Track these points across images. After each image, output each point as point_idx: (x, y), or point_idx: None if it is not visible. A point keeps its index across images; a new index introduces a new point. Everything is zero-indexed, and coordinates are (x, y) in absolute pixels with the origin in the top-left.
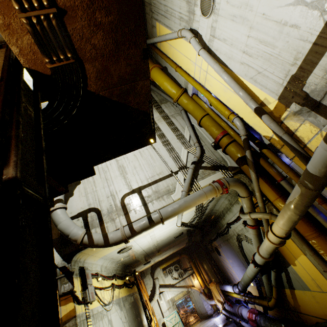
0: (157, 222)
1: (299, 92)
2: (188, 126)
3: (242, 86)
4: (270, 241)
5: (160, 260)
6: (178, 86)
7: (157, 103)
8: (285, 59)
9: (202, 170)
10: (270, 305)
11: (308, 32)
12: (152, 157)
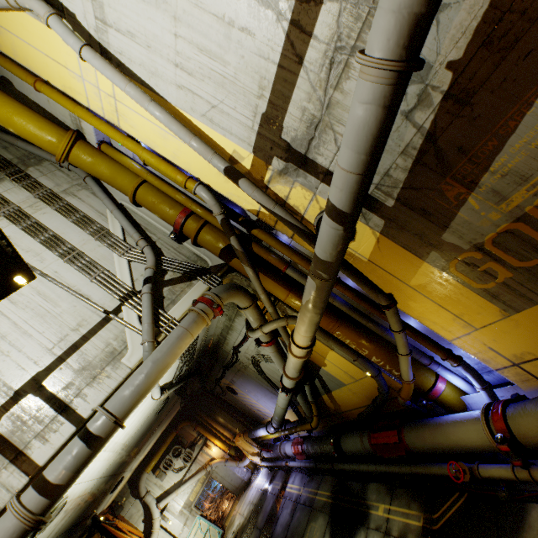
0: (109, 433)
1: (278, 141)
2: (112, 210)
3: (192, 128)
4: (297, 356)
5: (142, 459)
6: (57, 125)
7: (12, 166)
8: (247, 86)
9: (168, 289)
10: (314, 426)
11: (267, 45)
12: (44, 297)
